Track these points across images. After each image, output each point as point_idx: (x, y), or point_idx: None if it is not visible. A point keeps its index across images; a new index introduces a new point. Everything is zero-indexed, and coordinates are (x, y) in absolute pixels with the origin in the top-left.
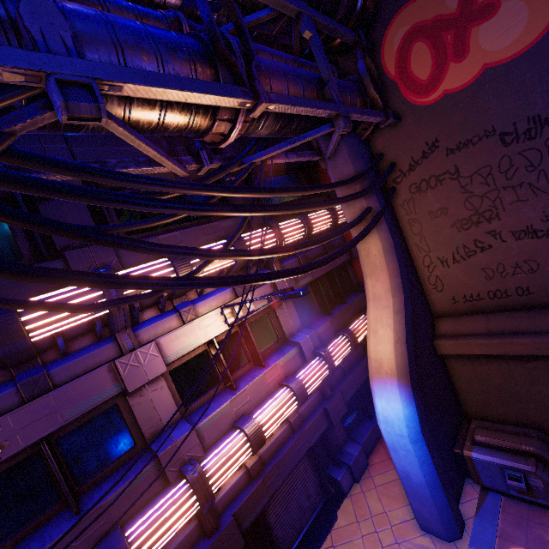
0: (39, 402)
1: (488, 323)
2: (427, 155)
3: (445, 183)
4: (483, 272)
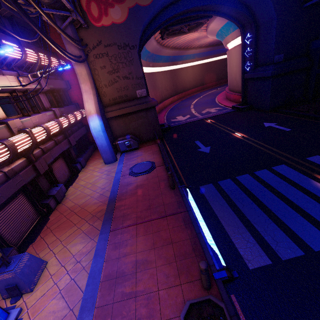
0: None
1: (119, 106)
2: (98, 45)
3: (104, 57)
4: (117, 90)
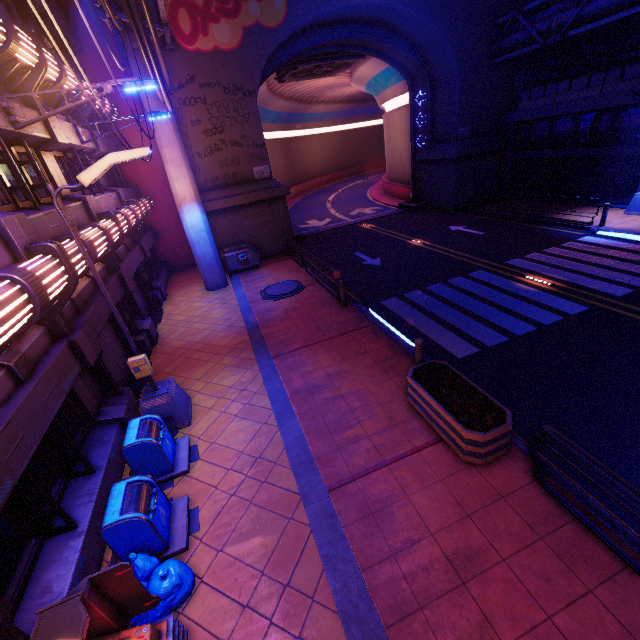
0: (17, 107)
1: (223, 193)
2: (189, 83)
3: (199, 104)
4: (219, 163)
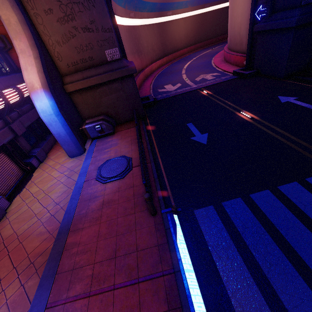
0: None
1: (83, 75)
2: None
3: None
4: (76, 49)
